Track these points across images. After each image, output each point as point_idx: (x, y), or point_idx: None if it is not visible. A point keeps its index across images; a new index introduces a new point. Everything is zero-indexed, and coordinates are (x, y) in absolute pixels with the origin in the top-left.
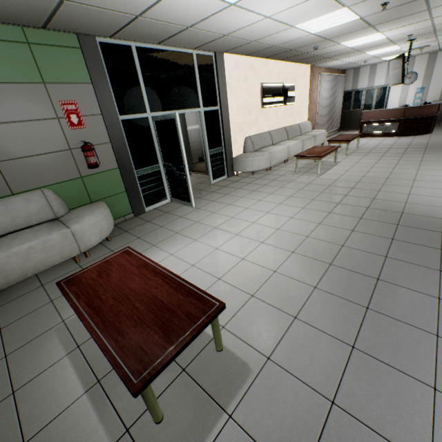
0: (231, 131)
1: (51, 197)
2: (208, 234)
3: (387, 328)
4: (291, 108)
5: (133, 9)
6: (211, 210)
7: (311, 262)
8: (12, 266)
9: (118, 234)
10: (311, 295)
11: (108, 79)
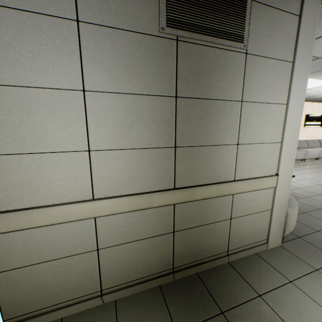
0: None
1: None
2: None
3: None
4: None
5: None
6: None
7: None
8: None
9: None
10: None
11: None
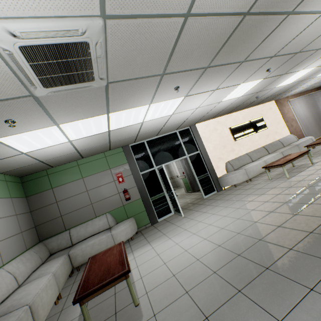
0: (212, 162)
1: (109, 217)
2: (178, 234)
3: (241, 308)
4: (265, 131)
5: (134, 133)
6: (191, 217)
7: (225, 253)
8: (86, 251)
9: (138, 236)
10: (207, 278)
11: (134, 159)
